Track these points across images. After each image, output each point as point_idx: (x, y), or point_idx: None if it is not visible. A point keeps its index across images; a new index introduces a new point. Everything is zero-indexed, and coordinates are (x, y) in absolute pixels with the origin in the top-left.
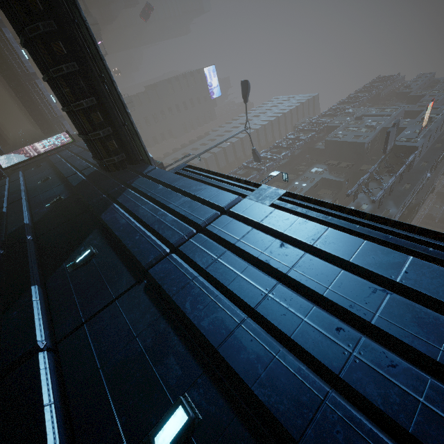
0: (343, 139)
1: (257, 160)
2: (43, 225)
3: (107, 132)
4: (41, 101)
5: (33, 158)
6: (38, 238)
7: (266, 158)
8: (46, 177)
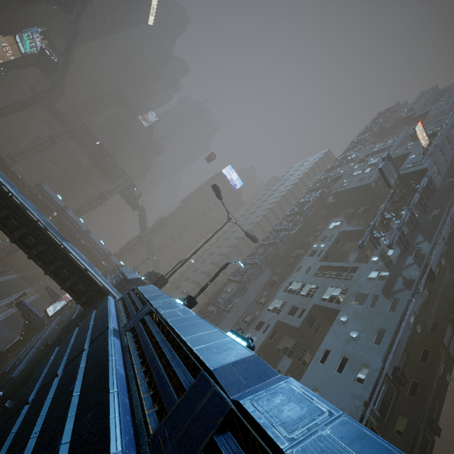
0: (348, 187)
1: (254, 241)
2: (19, 377)
3: (73, 281)
4: (94, 248)
5: (71, 301)
6: (5, 393)
7: (280, 230)
8: (61, 321)
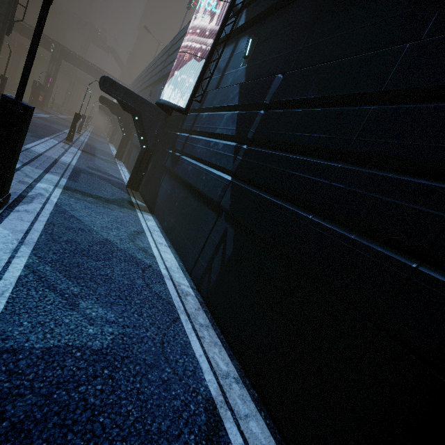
0: None
1: None
2: None
3: None
4: None
5: None
6: None
7: None
8: None
